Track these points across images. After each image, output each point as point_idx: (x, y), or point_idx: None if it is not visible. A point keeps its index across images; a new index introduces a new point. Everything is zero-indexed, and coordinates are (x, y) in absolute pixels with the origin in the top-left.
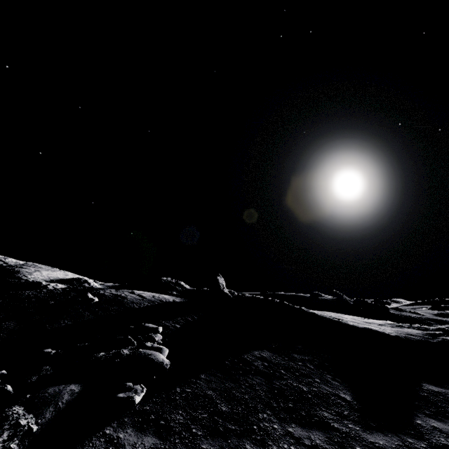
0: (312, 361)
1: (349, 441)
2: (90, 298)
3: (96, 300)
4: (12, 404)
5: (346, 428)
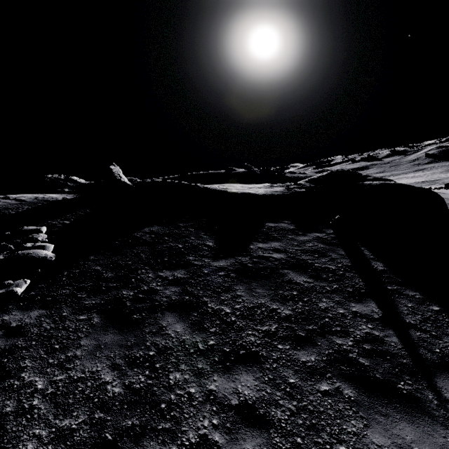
0: (193, 226)
1: (201, 269)
2: None
3: None
4: None
5: (202, 262)
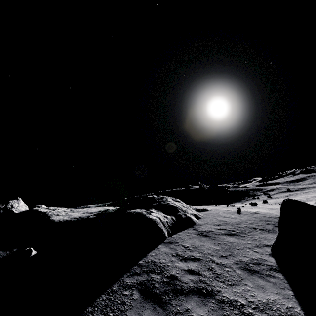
0: None
1: None
2: None
3: None
4: None
5: None
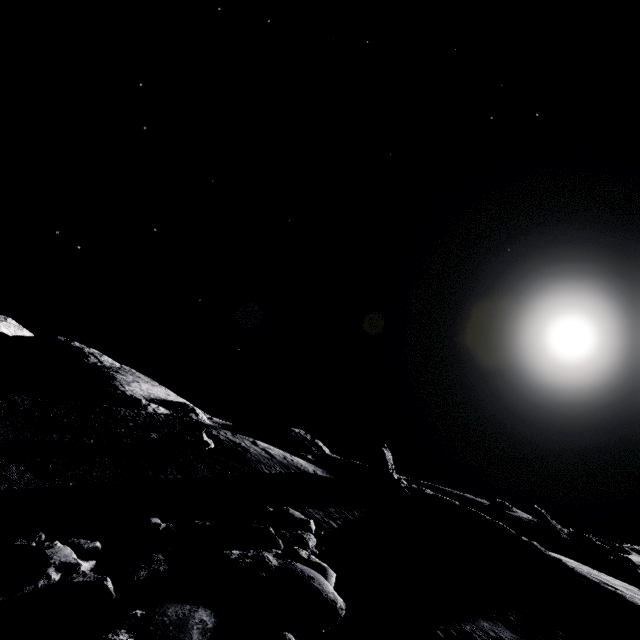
0: None
1: None
2: (205, 441)
3: (211, 446)
4: (117, 624)
5: None
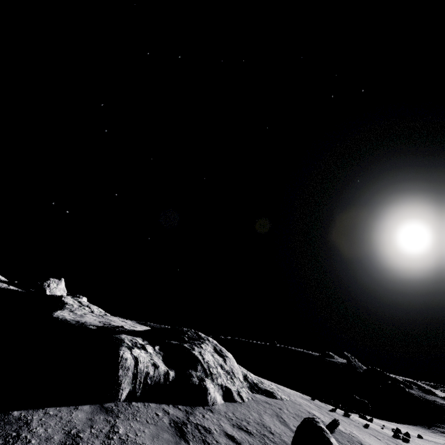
0: None
1: None
2: None
3: None
4: None
5: None
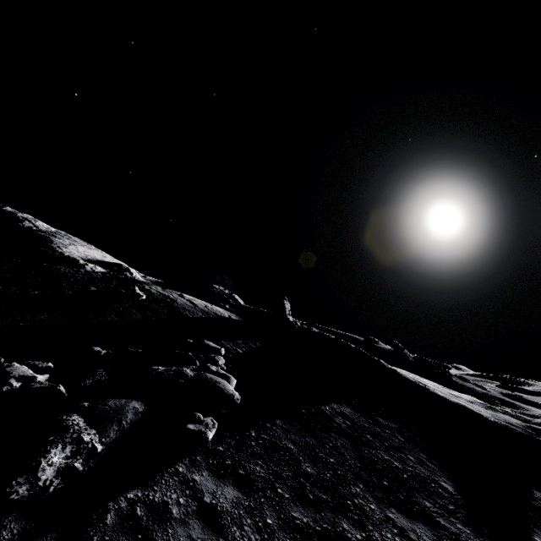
0: (401, 432)
1: None
2: (138, 293)
3: (144, 297)
4: (70, 411)
5: (454, 528)
